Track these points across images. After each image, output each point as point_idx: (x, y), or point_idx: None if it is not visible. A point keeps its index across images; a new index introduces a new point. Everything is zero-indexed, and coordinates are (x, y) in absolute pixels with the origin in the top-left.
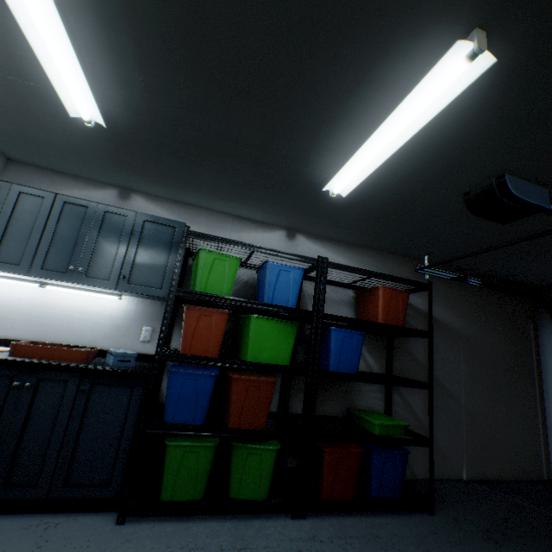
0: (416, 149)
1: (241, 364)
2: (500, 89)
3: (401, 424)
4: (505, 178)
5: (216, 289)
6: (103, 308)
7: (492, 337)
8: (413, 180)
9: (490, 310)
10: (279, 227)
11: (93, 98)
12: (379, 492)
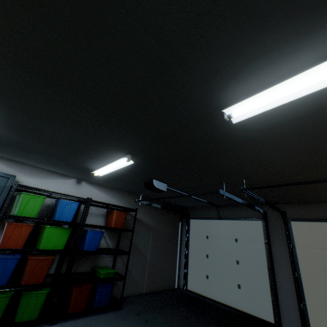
0: (124, 169)
1: (36, 251)
2: (141, 164)
3: (114, 271)
4: (153, 181)
5: (29, 213)
6: None
7: (165, 228)
8: (126, 175)
9: (166, 217)
10: (73, 177)
11: None
12: (98, 304)
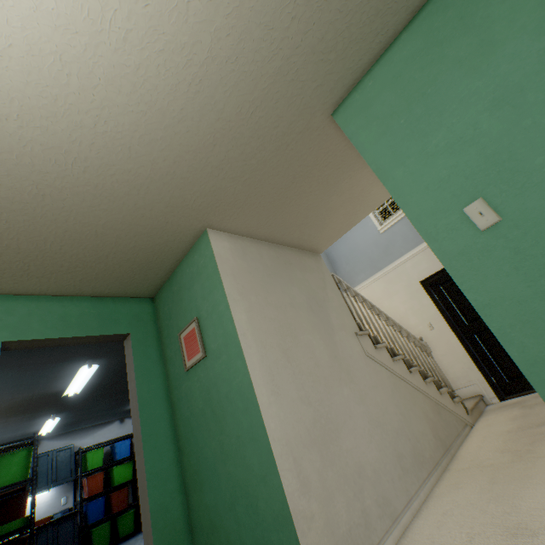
0: None
1: (114, 487)
2: None
3: None
4: None
5: (97, 464)
6: (41, 500)
7: None
8: None
9: None
10: (116, 419)
11: (52, 429)
12: None
